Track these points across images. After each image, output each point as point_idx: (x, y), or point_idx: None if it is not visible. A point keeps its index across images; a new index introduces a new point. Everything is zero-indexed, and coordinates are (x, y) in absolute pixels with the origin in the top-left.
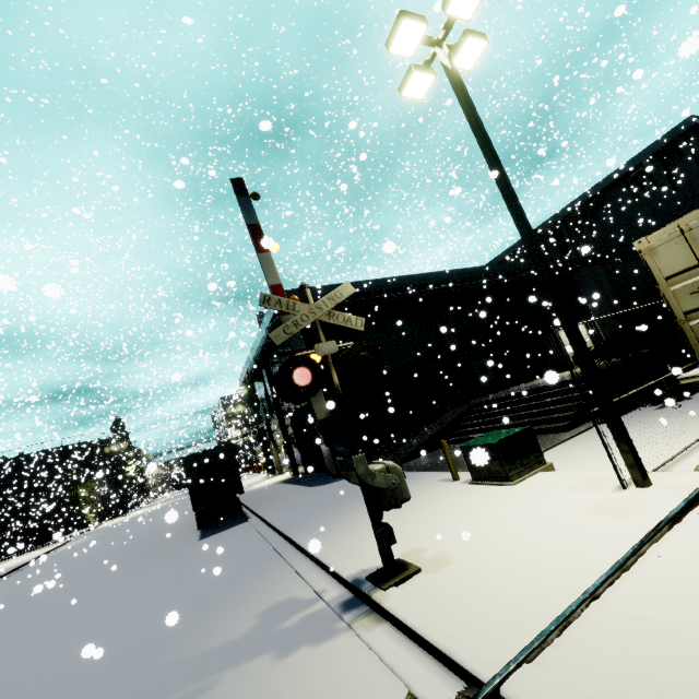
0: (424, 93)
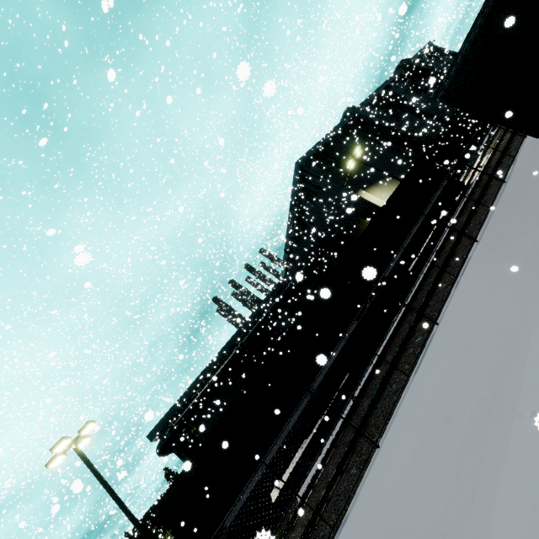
0: (90, 438)
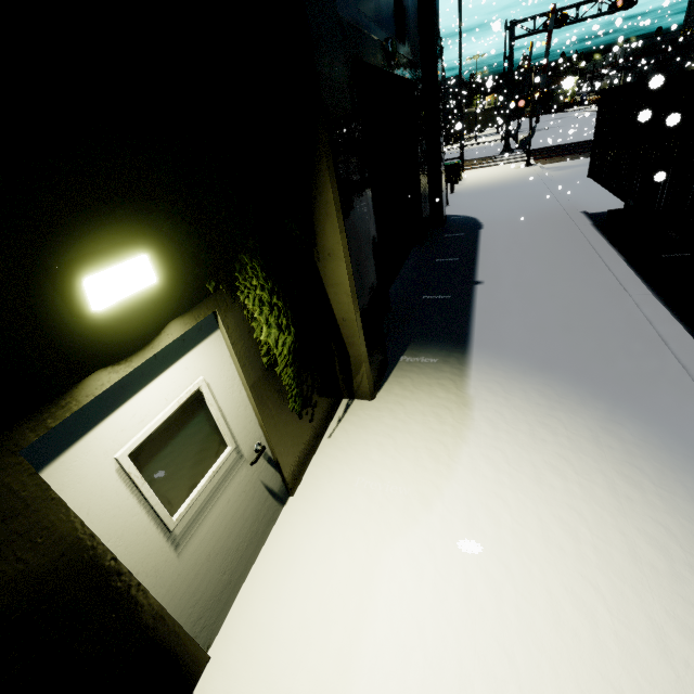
0: None
